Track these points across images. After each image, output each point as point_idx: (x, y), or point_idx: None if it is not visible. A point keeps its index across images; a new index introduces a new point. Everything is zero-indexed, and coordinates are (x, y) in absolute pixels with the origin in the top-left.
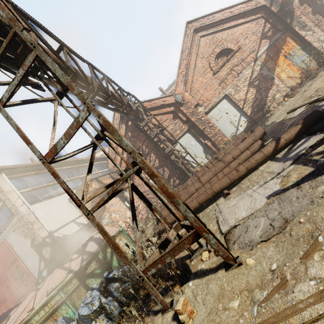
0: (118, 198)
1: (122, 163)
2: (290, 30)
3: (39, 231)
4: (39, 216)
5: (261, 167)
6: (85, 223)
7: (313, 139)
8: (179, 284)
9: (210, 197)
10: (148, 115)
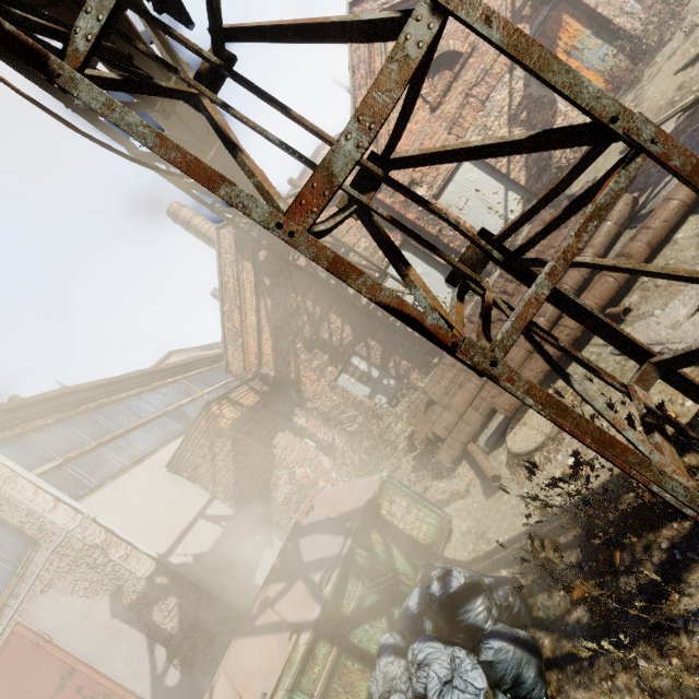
0: (288, 432)
1: (264, 355)
2: None
3: (128, 563)
4: (113, 526)
5: (680, 233)
6: (228, 513)
7: None
8: None
9: (578, 334)
10: None
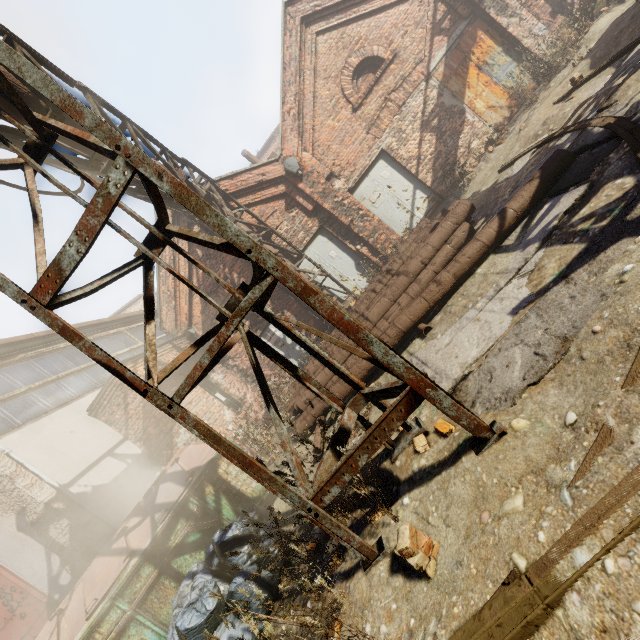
0: (199, 387)
1: (194, 317)
2: (482, 16)
3: (31, 490)
4: (24, 460)
5: (480, 268)
6: (136, 452)
7: (566, 199)
8: (382, 509)
9: (395, 342)
10: (234, 208)
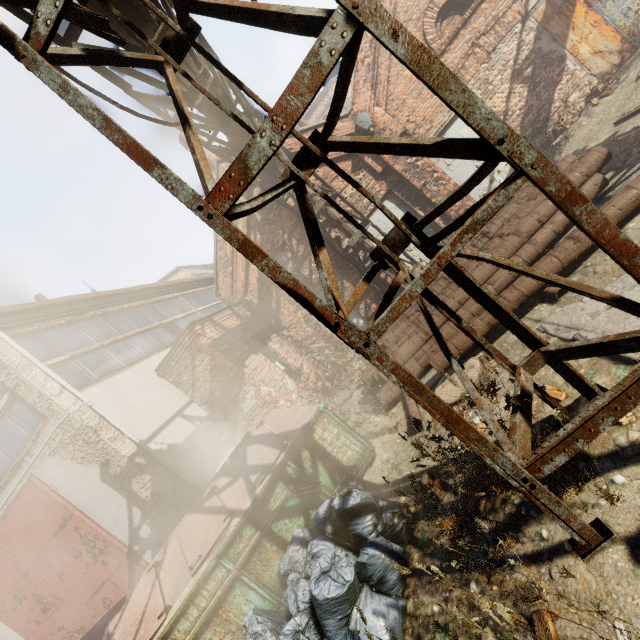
0: (261, 355)
1: (250, 284)
2: None
3: (115, 444)
4: (106, 413)
5: (633, 223)
6: (203, 415)
7: None
8: (575, 487)
9: (515, 307)
10: None
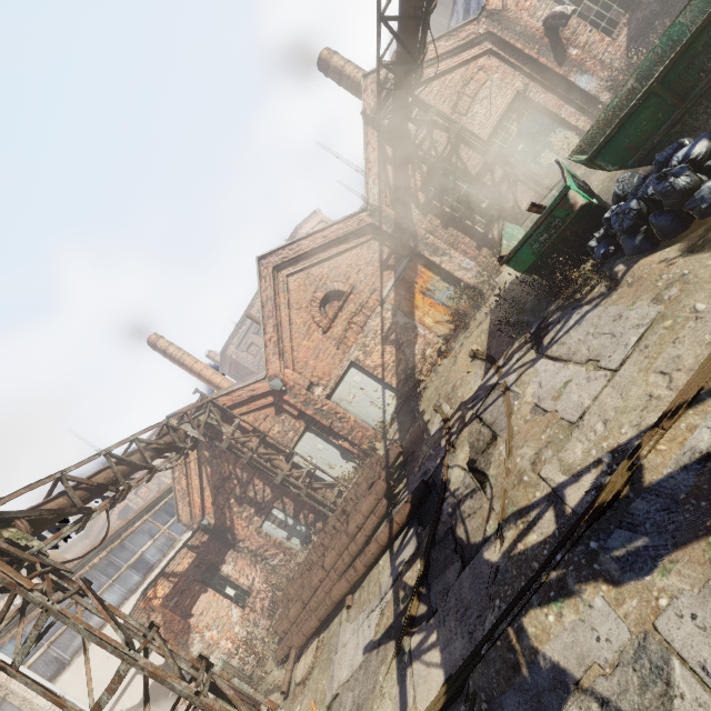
0: (211, 590)
1: (207, 508)
2: (420, 255)
3: None
4: (75, 699)
5: (382, 560)
6: (160, 662)
7: (411, 545)
8: None
9: (332, 609)
10: (232, 417)
